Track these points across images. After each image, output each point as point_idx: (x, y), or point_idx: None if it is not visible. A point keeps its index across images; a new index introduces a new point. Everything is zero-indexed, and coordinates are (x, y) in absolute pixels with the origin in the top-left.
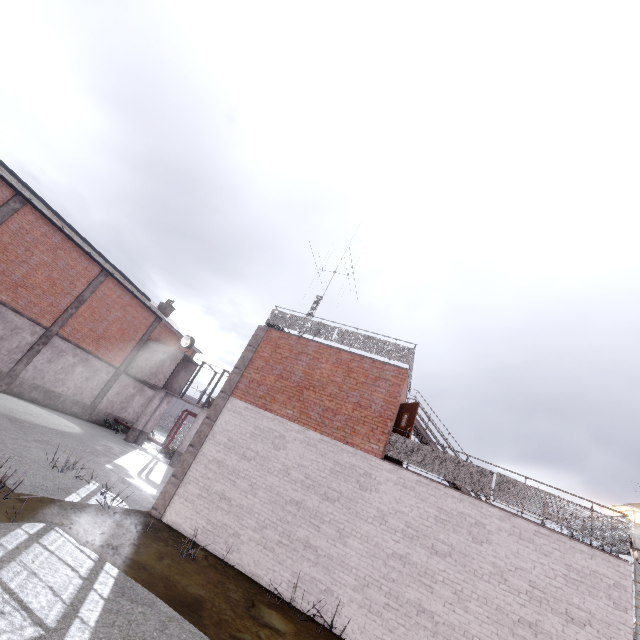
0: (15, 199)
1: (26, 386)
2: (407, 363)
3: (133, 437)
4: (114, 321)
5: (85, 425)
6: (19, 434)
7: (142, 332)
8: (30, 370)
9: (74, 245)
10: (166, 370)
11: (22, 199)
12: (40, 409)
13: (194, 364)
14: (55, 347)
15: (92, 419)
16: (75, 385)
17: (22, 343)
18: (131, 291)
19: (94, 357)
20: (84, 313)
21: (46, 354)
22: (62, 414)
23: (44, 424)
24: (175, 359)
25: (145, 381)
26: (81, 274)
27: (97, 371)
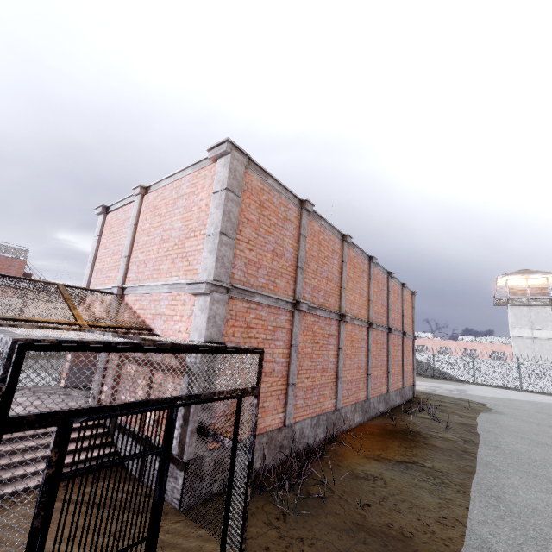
0: None
1: None
2: (26, 258)
3: None
4: None
5: None
6: None
7: None
8: None
9: None
10: None
11: None
12: None
13: None
14: None
15: None
16: None
17: None
18: None
19: None
20: None
21: None
22: None
23: None
24: None
25: None
26: None
27: None
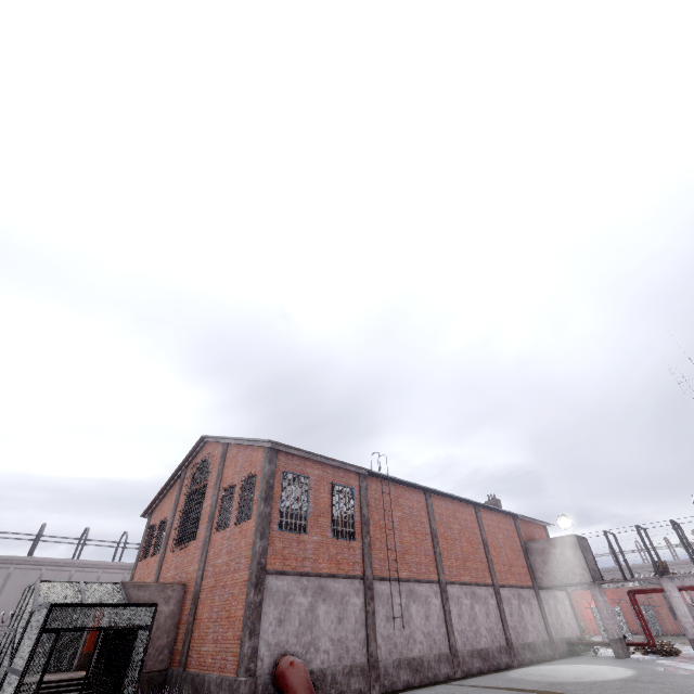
0: (427, 497)
1: (519, 650)
2: None
3: (621, 650)
4: (503, 544)
5: (585, 662)
6: (691, 688)
7: (517, 539)
8: (510, 632)
9: (456, 502)
10: (576, 561)
11: (428, 494)
12: (558, 666)
13: (580, 539)
14: (504, 598)
15: (559, 654)
16: (531, 626)
17: (494, 610)
18: (494, 509)
19: (519, 588)
20: (492, 553)
21: (505, 609)
22: (558, 662)
23: (624, 674)
24: (572, 545)
25: (568, 584)
26: (471, 521)
27: (528, 601)
